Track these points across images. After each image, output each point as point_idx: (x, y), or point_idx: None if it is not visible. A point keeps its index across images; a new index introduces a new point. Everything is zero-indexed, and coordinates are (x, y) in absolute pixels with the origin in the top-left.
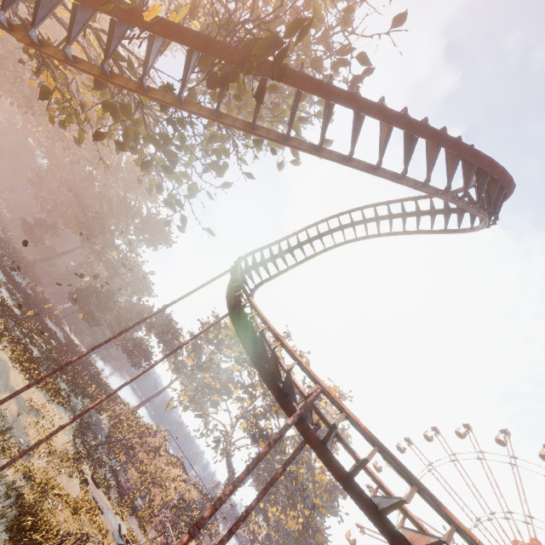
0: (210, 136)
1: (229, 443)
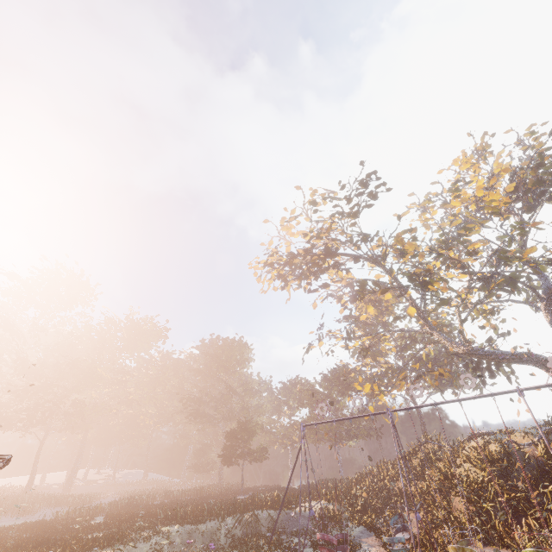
0: None
1: (452, 345)
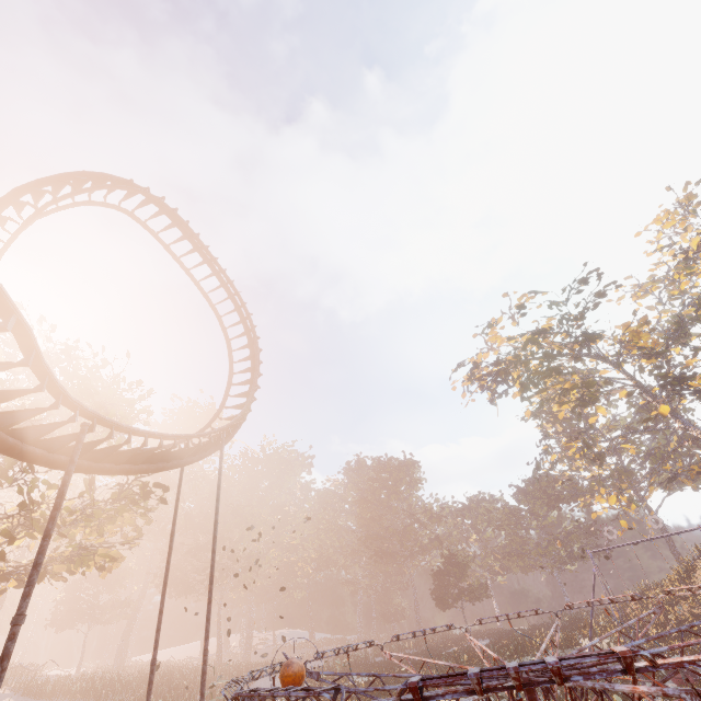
0: None
1: None
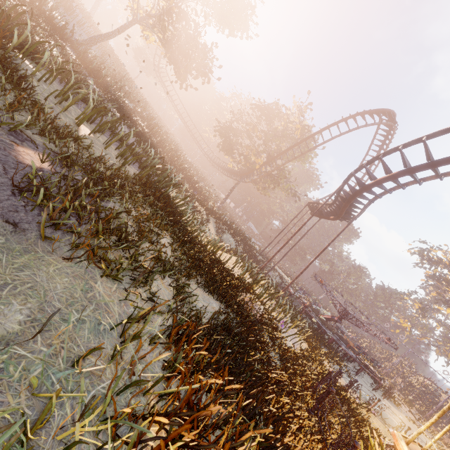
0: (277, 173)
1: None
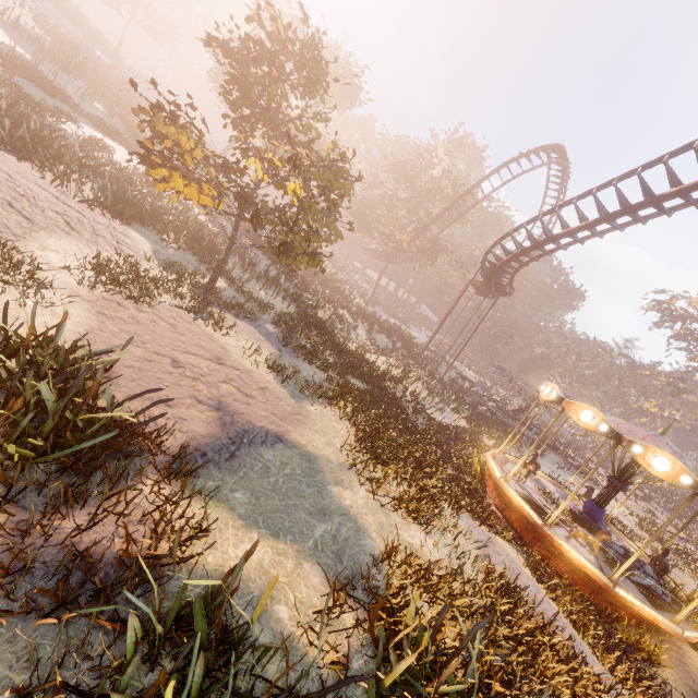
0: (431, 248)
1: None
